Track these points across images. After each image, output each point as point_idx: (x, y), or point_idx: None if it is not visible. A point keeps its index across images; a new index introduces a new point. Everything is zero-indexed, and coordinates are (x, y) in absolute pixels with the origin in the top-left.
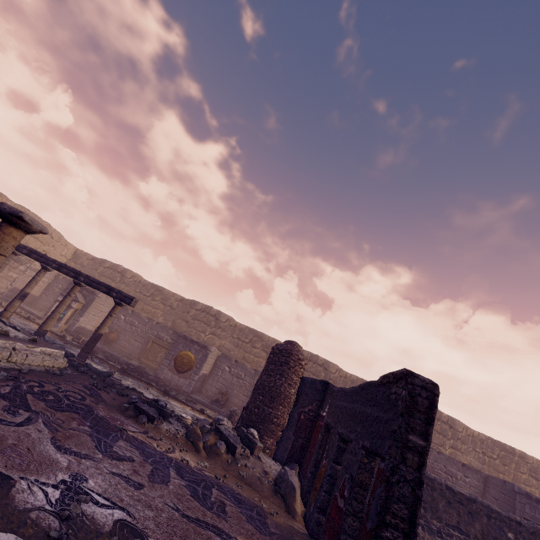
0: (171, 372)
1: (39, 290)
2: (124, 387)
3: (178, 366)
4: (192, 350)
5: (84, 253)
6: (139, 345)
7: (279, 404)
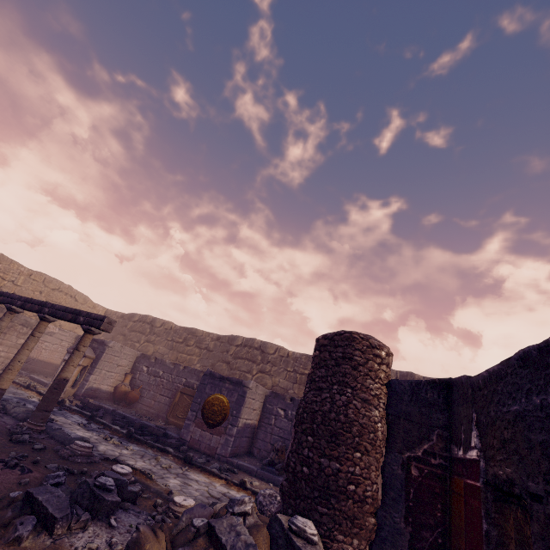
0: (200, 428)
1: (59, 357)
2: (94, 459)
3: (207, 418)
4: (224, 391)
5: (114, 312)
6: (166, 400)
7: (352, 448)
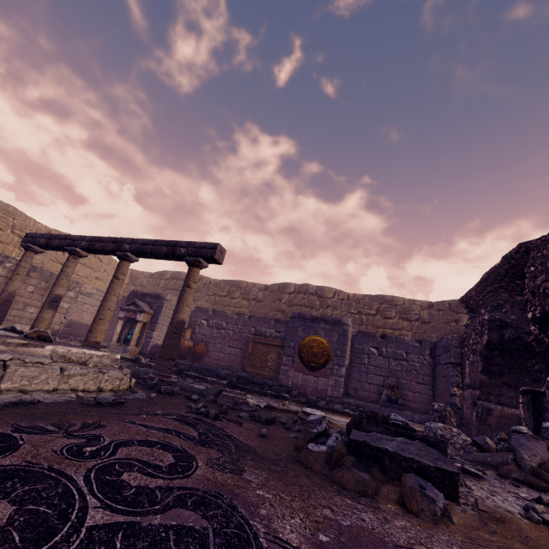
0: (300, 373)
1: None
2: (254, 407)
3: (307, 361)
4: (320, 332)
5: (140, 272)
6: (237, 352)
7: None
